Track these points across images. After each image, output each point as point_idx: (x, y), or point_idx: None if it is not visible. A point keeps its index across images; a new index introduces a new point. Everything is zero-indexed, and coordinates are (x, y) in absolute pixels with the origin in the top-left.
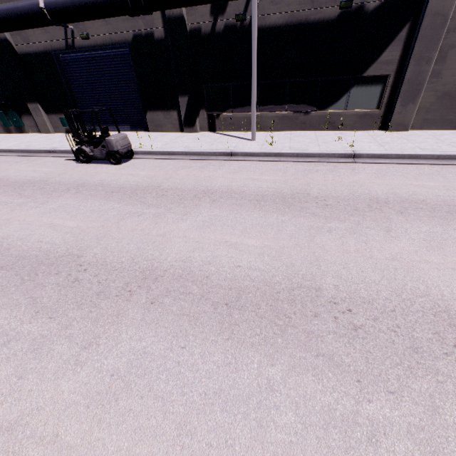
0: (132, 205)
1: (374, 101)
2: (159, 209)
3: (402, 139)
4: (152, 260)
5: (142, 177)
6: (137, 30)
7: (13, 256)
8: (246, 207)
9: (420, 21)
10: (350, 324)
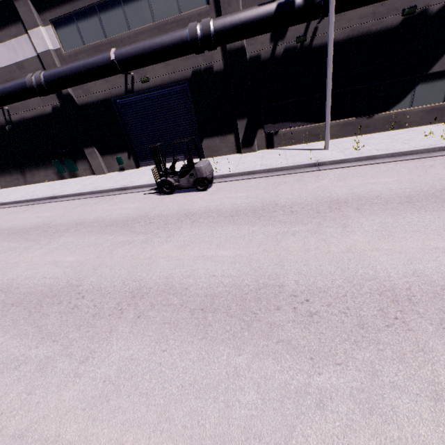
0: (271, 225)
1: (441, 95)
2: (306, 225)
3: None
4: (374, 279)
5: (246, 198)
6: (197, 67)
7: (201, 296)
8: (406, 210)
9: None
10: None
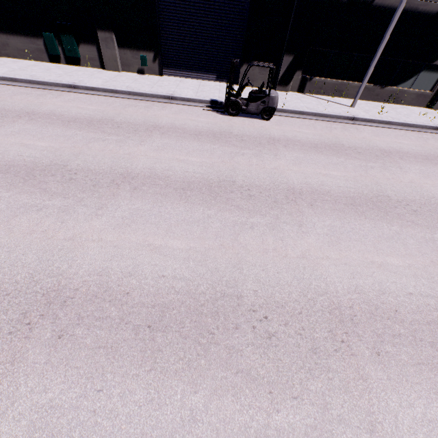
0: (352, 160)
1: (430, 85)
2: (376, 163)
3: None
4: (434, 198)
5: (313, 135)
6: None
7: (343, 197)
8: (429, 164)
9: None
10: None
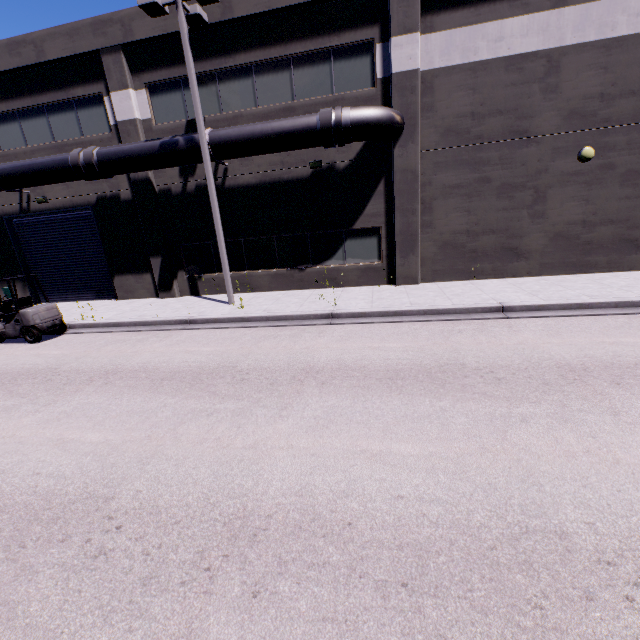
0: None
1: (374, 253)
2: (22, 399)
3: (403, 293)
4: None
5: (48, 358)
6: (102, 193)
7: None
8: (139, 389)
9: (392, 176)
10: (98, 549)
